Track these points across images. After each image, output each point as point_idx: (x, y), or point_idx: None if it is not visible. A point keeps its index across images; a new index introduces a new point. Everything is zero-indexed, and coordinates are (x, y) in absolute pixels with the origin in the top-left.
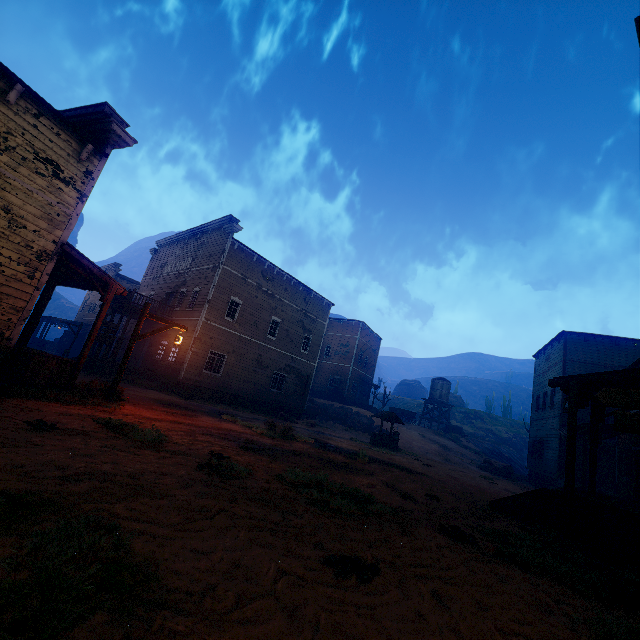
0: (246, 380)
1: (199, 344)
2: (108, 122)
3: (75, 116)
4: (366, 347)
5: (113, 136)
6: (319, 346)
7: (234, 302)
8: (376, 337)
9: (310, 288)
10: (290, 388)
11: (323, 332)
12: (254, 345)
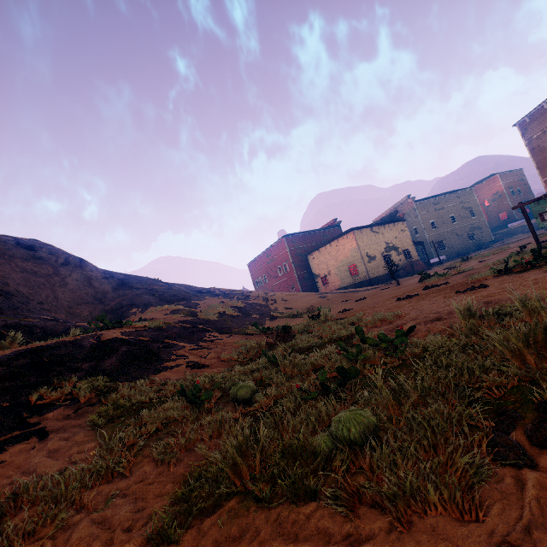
0: (457, 245)
1: (432, 244)
2: (400, 215)
3: (387, 217)
4: (512, 183)
5: (403, 216)
6: (480, 210)
7: (431, 222)
8: (516, 171)
9: (456, 191)
10: (479, 236)
11: (477, 203)
12: (450, 231)
